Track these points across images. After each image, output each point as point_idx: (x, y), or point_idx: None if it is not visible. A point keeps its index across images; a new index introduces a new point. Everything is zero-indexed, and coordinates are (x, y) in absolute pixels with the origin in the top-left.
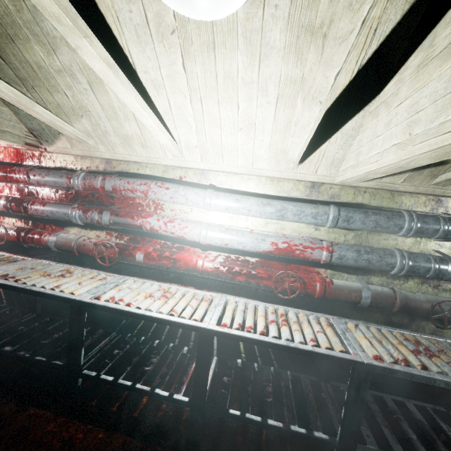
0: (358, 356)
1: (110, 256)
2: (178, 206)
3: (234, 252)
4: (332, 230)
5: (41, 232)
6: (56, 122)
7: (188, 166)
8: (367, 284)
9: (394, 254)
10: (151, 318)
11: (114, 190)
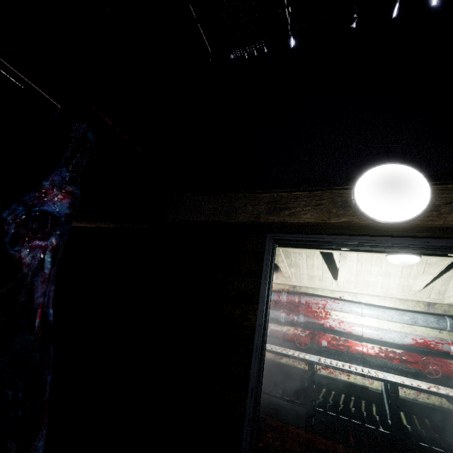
0: None
1: (305, 341)
2: (340, 313)
3: (383, 345)
4: (452, 333)
5: None
6: (288, 271)
7: (345, 291)
8: None
9: None
10: (358, 373)
11: (305, 303)
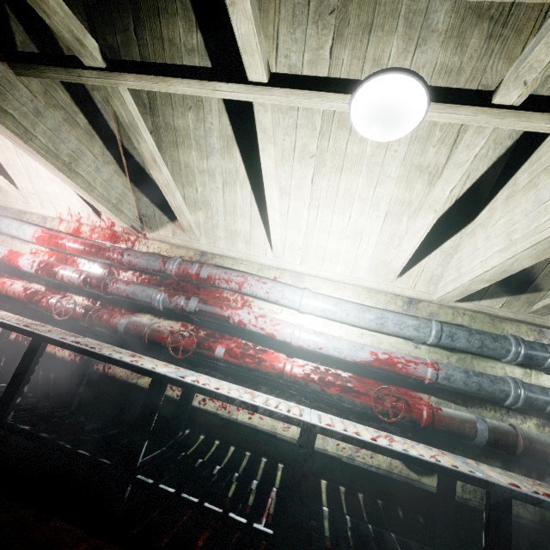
0: (491, 479)
1: (186, 346)
2: (268, 305)
3: (324, 363)
4: (434, 349)
5: (113, 312)
6: (182, 208)
7: (286, 267)
8: (480, 416)
9: (505, 379)
10: (246, 404)
11: (208, 278)
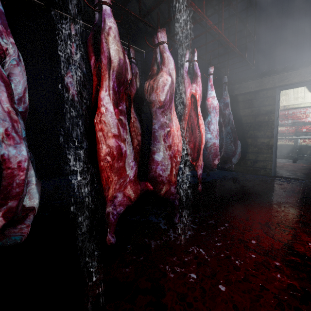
0: None
1: (292, 132)
2: None
3: None
4: None
5: None
6: (280, 99)
7: None
8: None
9: None
10: None
11: (292, 113)
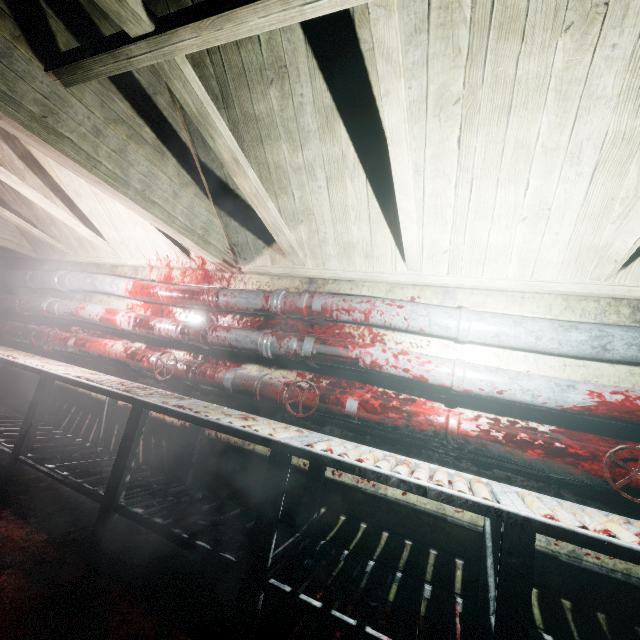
0: None
1: (306, 401)
2: (407, 337)
3: (505, 413)
4: None
5: (216, 366)
6: (279, 223)
7: (426, 282)
8: None
9: None
10: (407, 484)
11: (323, 310)
